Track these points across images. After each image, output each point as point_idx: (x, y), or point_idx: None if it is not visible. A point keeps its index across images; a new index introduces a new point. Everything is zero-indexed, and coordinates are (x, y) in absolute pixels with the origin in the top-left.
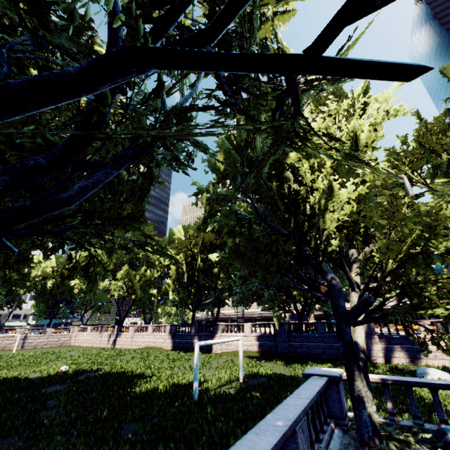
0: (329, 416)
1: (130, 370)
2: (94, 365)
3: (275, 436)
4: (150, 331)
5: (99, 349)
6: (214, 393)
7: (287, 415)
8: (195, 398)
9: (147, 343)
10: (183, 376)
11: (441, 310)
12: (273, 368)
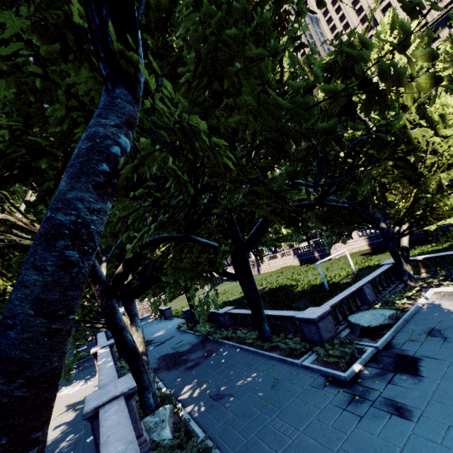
0: (397, 280)
1: (282, 284)
2: (259, 286)
3: (352, 290)
4: (280, 257)
5: None
6: (337, 284)
7: (359, 284)
8: (327, 288)
9: (281, 265)
10: (316, 280)
11: (434, 225)
12: (381, 259)
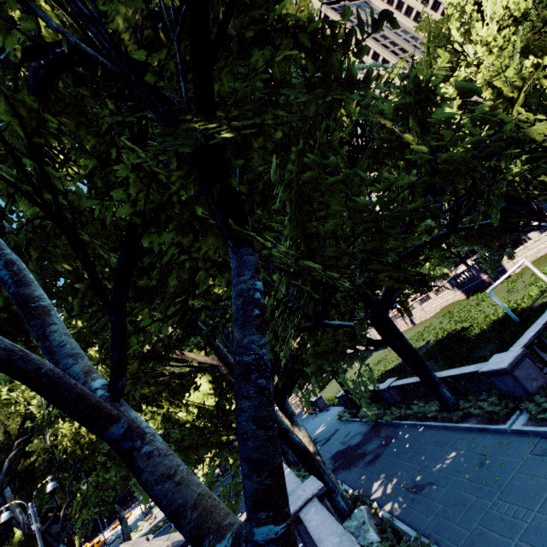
0: None
1: (450, 330)
2: (421, 342)
3: None
4: (434, 296)
5: (406, 332)
6: (530, 309)
7: None
8: (516, 319)
9: (439, 306)
10: (496, 312)
11: None
12: None
